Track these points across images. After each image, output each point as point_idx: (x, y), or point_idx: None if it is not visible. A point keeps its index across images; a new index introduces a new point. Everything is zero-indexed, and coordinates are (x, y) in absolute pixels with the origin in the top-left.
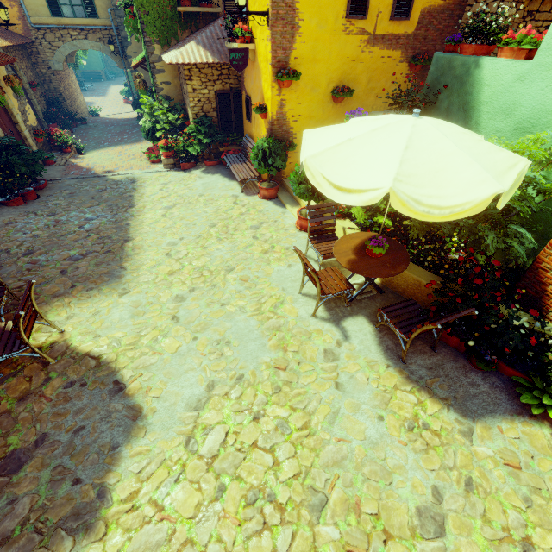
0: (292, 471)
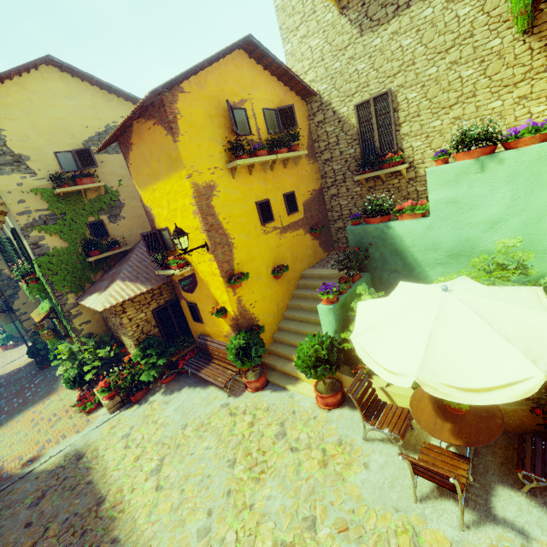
0: None
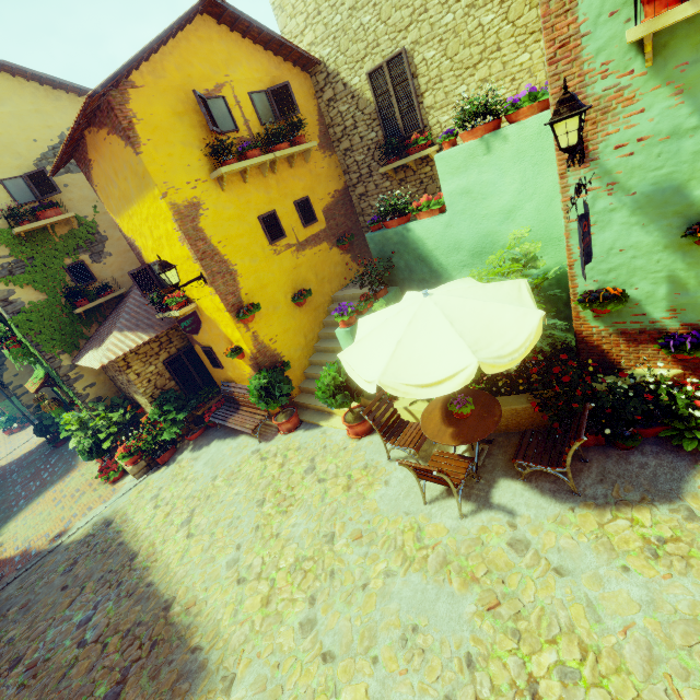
0: None
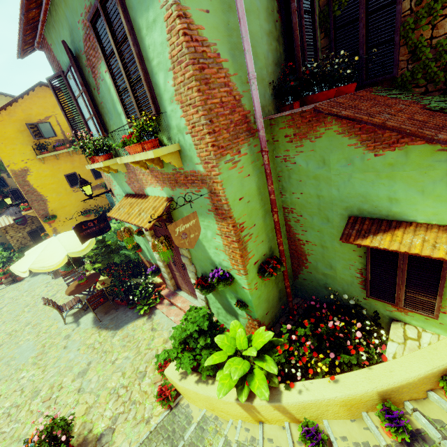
0: (29, 390)
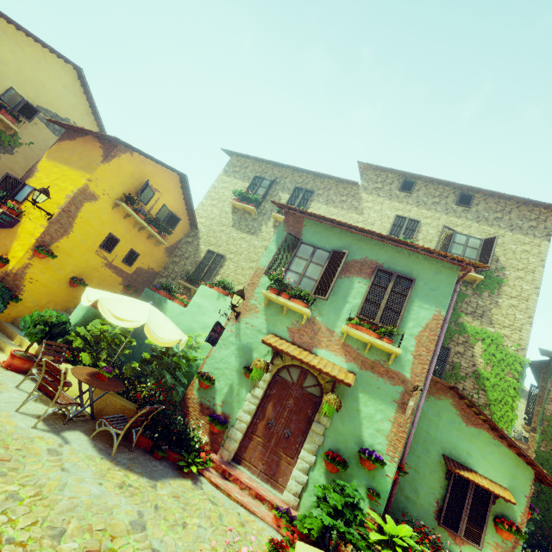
0: (30, 521)
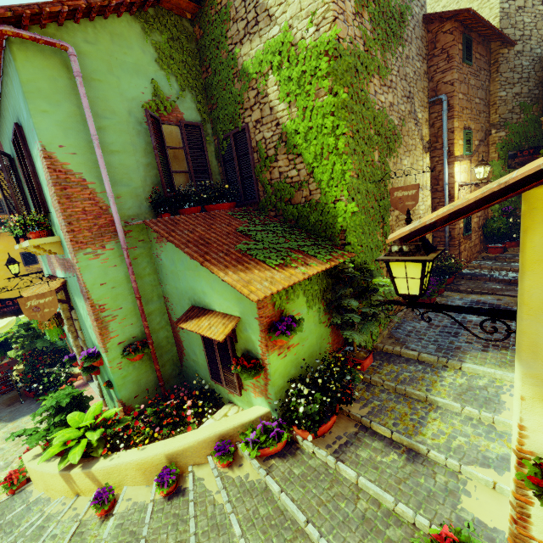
0: None
